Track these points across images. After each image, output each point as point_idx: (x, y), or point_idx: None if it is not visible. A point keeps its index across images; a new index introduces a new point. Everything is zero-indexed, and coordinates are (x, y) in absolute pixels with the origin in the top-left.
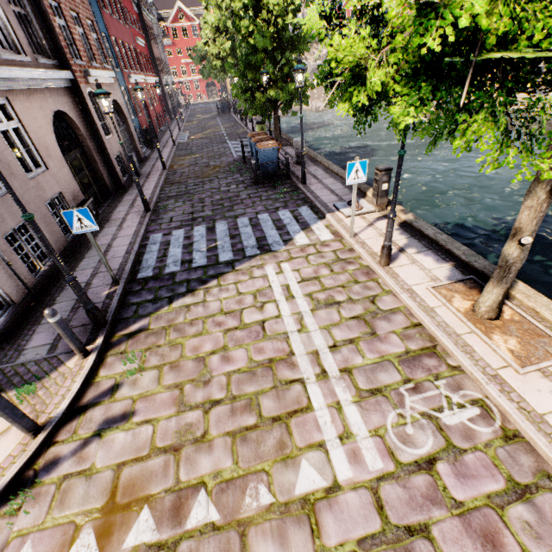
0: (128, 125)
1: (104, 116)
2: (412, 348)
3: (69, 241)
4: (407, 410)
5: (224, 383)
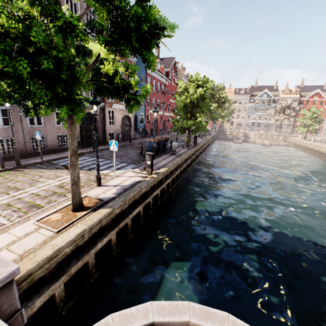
0: (131, 125)
1: (114, 118)
2: (42, 204)
3: (59, 148)
4: (1, 212)
5: (1, 186)
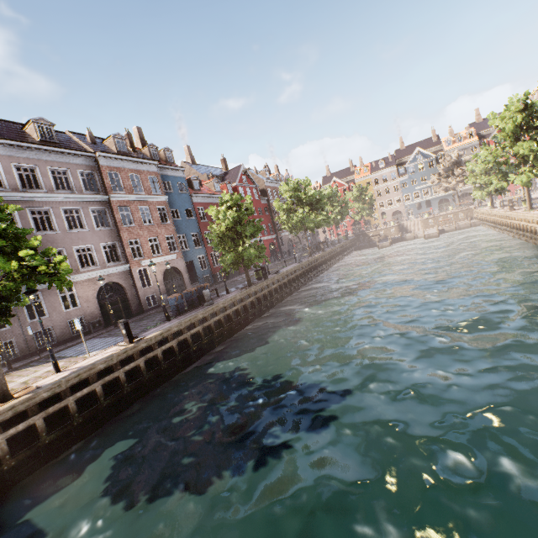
0: (183, 277)
1: (151, 277)
2: None
3: (73, 336)
4: None
5: None
